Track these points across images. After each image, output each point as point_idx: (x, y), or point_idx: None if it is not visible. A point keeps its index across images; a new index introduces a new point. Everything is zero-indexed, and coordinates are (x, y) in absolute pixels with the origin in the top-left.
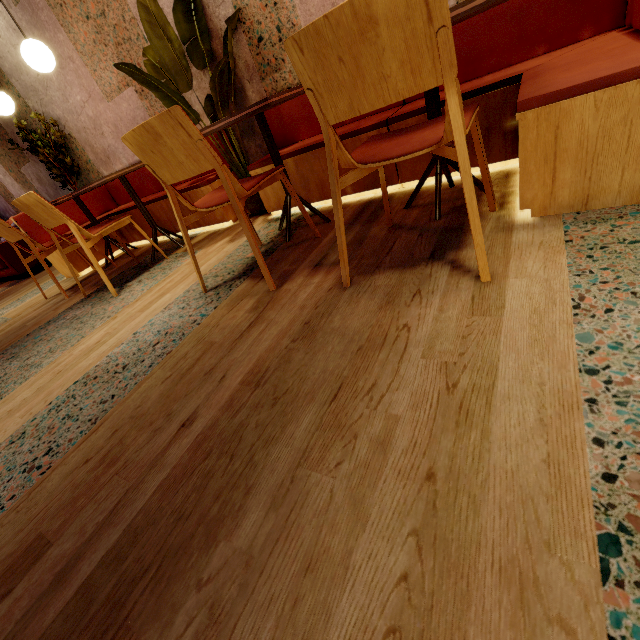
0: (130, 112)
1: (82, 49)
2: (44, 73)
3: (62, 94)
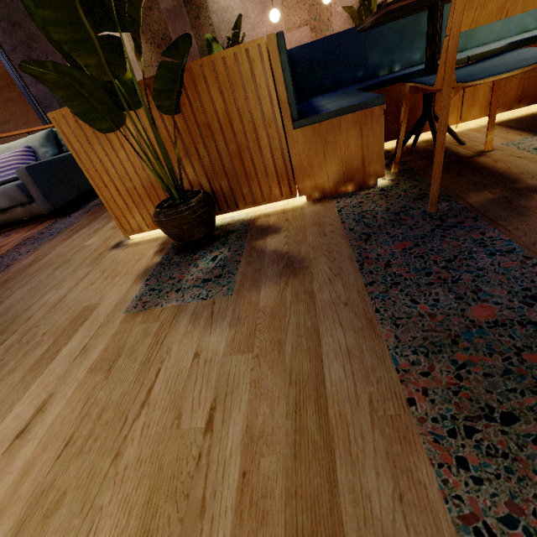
0: (299, 39)
1: (286, 5)
2: (246, 14)
3: (252, 26)
